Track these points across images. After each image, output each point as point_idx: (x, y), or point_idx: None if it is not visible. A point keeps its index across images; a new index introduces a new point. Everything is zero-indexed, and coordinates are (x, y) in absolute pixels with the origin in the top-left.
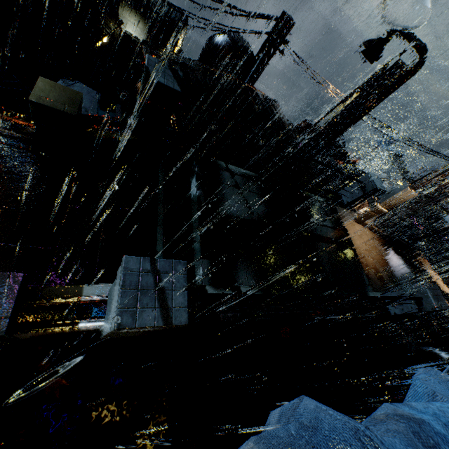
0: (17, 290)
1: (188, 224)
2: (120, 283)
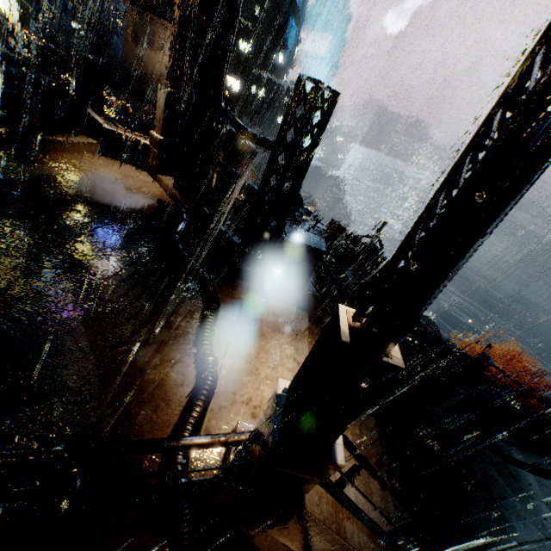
0: None
1: None
2: None
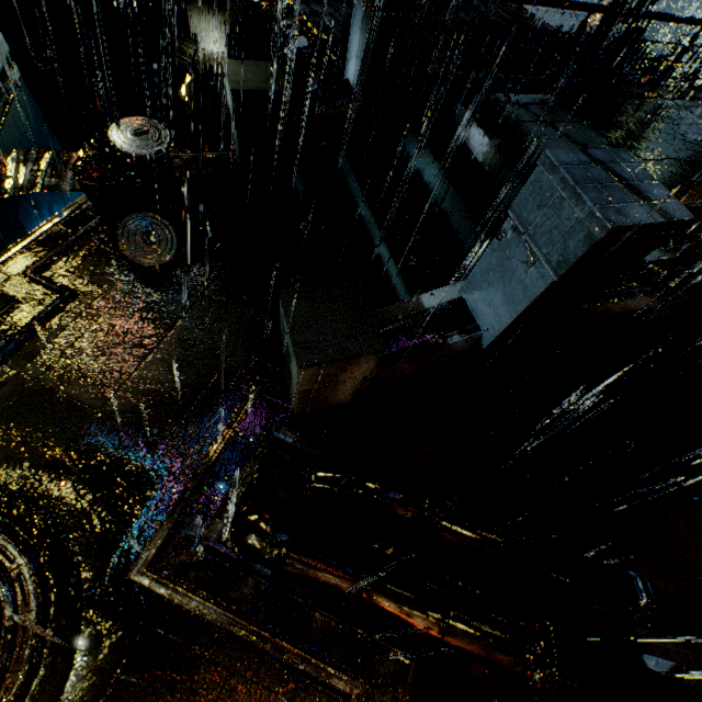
0: (365, 300)
1: (497, 197)
2: (566, 180)
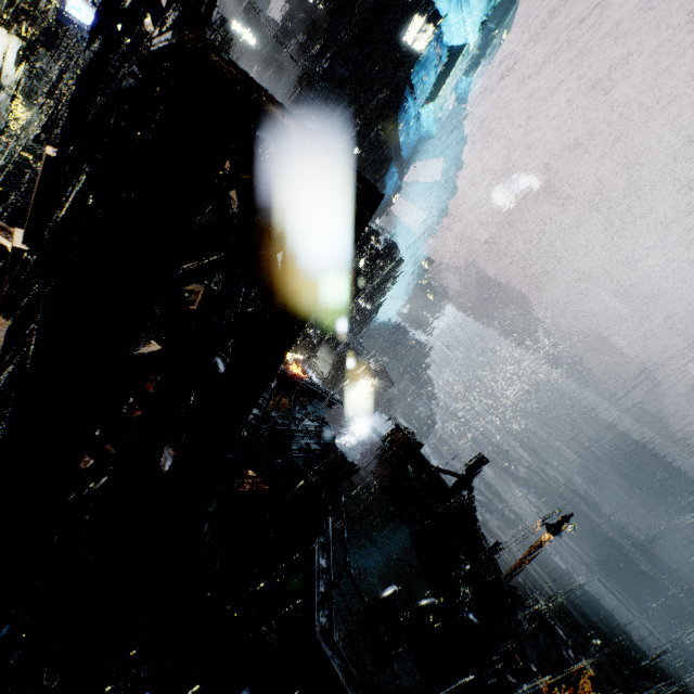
0: None
1: None
2: None
